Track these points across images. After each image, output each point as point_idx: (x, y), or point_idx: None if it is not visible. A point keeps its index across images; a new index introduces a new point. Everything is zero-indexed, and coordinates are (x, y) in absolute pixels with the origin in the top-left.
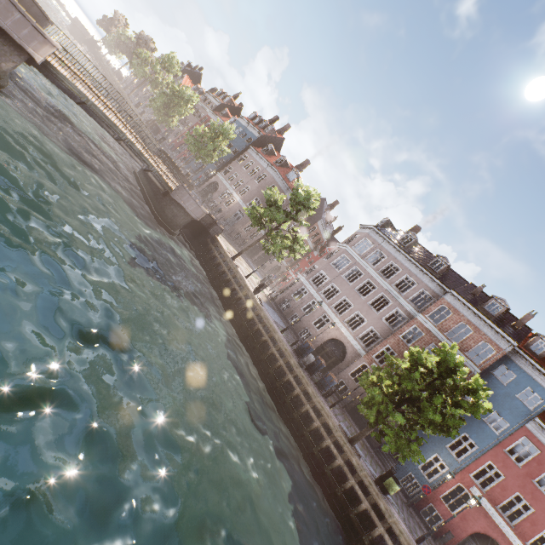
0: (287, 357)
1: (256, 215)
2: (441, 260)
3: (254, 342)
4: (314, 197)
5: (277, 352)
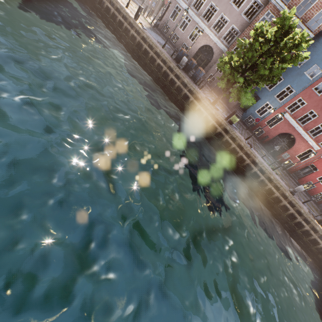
0: (168, 63)
1: None
2: None
3: (145, 60)
4: None
5: (161, 62)
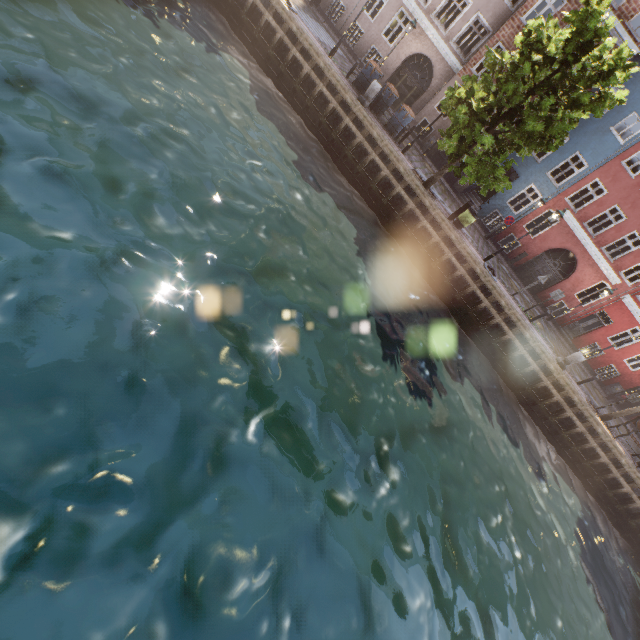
0: (341, 93)
1: None
2: None
3: (292, 83)
4: None
5: (326, 89)
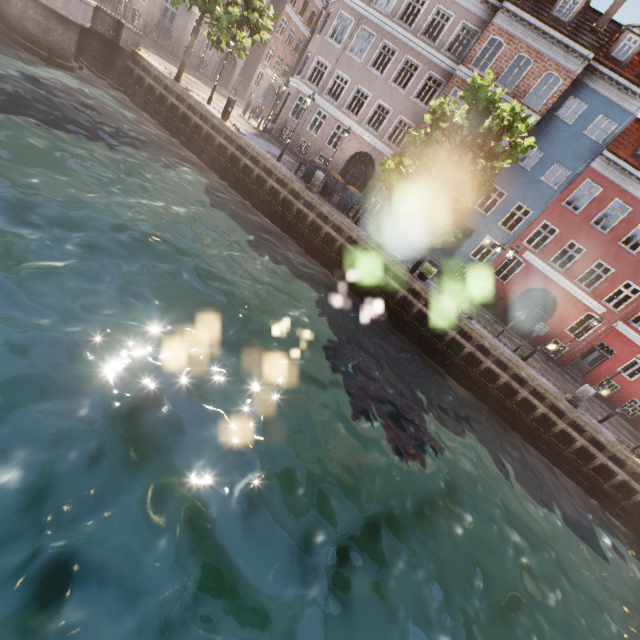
0: (289, 184)
1: None
2: None
3: (246, 184)
4: None
5: (275, 183)
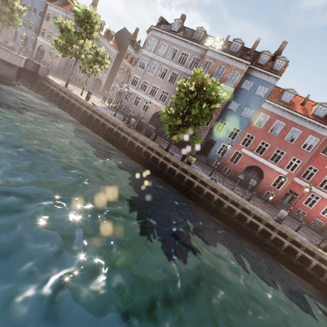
0: (117, 125)
1: (61, 46)
2: (200, 30)
3: (97, 127)
4: (93, 13)
5: (111, 125)
